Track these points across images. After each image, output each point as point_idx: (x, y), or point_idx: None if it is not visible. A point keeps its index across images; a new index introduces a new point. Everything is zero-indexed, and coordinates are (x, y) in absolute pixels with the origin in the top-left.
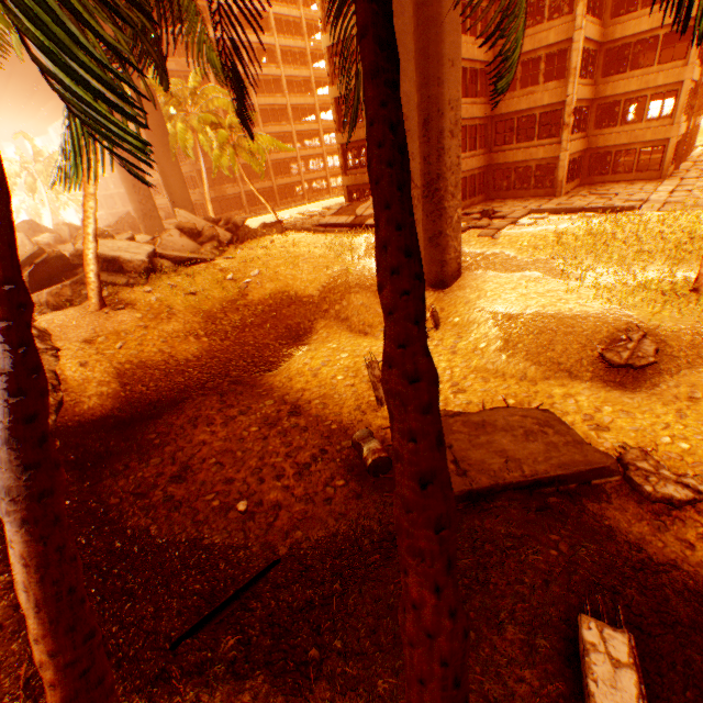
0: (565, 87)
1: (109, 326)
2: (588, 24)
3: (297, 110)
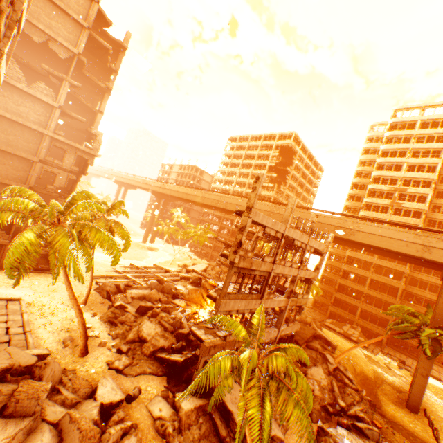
0: None
1: None
2: None
3: None
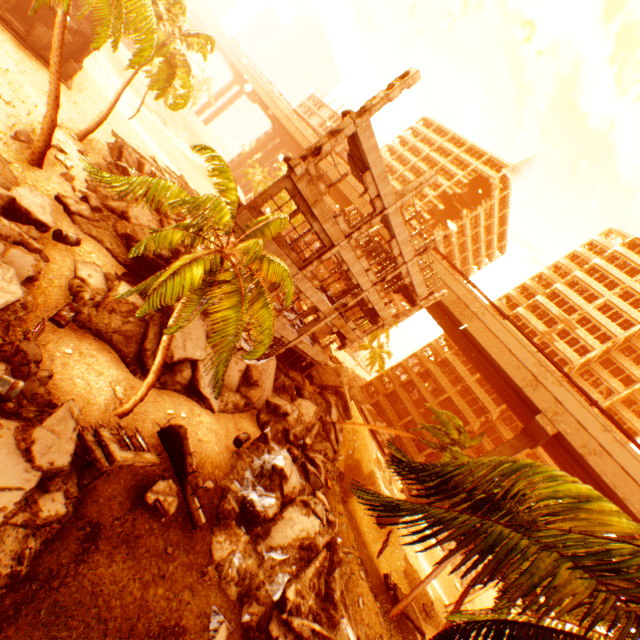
0: None
1: None
2: None
3: None
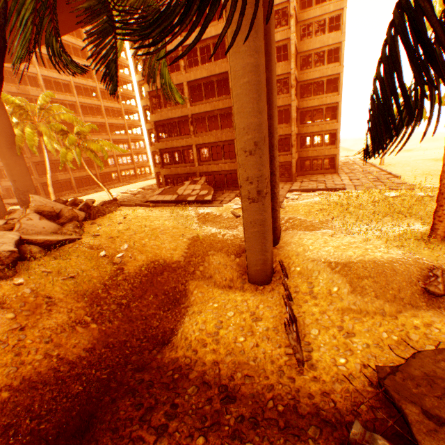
0: (290, 127)
1: None
2: (295, 99)
3: (110, 126)
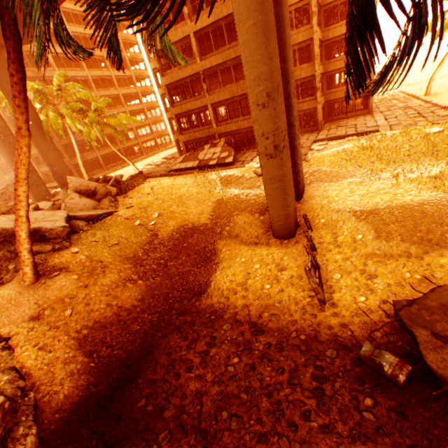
0: (313, 66)
1: (50, 296)
2: (318, 30)
3: (125, 97)
